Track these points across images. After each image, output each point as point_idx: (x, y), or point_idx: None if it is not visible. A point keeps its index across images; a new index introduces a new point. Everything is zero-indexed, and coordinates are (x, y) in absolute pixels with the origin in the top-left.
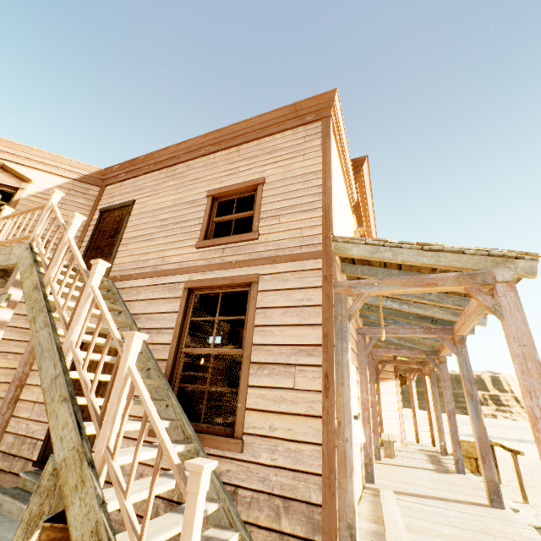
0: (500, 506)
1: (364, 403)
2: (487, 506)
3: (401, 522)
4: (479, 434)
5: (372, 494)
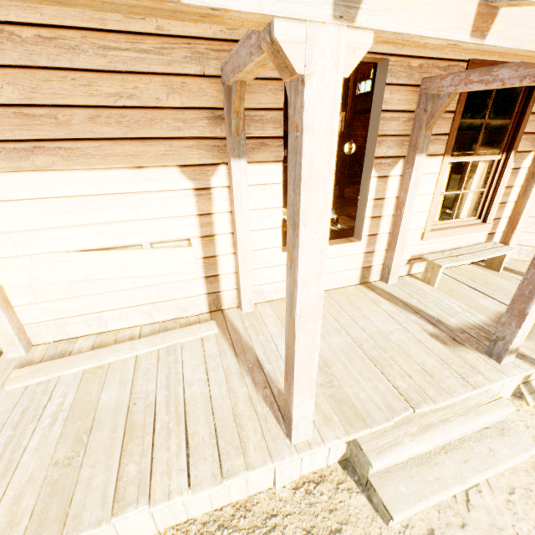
0: (289, 435)
1: (233, 221)
2: (281, 419)
3: (92, 361)
4: (288, 339)
5: (197, 322)
